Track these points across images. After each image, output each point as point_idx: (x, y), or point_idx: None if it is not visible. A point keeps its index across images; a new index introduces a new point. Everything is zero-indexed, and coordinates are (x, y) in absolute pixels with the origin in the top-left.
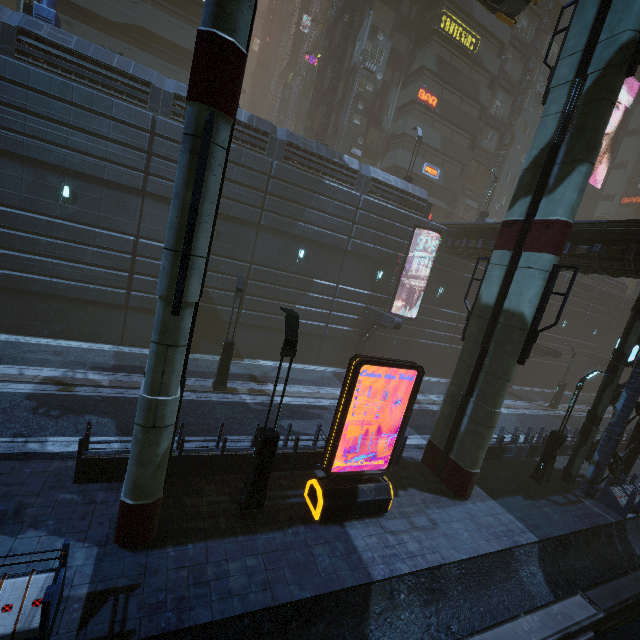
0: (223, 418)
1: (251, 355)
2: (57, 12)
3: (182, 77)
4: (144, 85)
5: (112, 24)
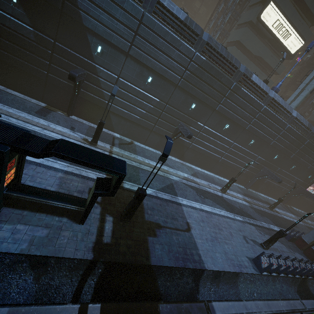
0: (283, 223)
1: (259, 191)
2: (239, 50)
3: (263, 77)
4: (289, 114)
5: (251, 54)
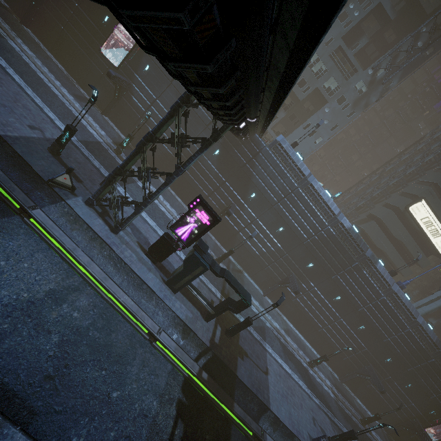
0: None
1: (357, 395)
2: (378, 226)
3: (401, 262)
4: (413, 317)
5: (392, 235)
